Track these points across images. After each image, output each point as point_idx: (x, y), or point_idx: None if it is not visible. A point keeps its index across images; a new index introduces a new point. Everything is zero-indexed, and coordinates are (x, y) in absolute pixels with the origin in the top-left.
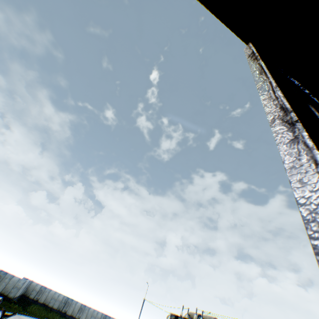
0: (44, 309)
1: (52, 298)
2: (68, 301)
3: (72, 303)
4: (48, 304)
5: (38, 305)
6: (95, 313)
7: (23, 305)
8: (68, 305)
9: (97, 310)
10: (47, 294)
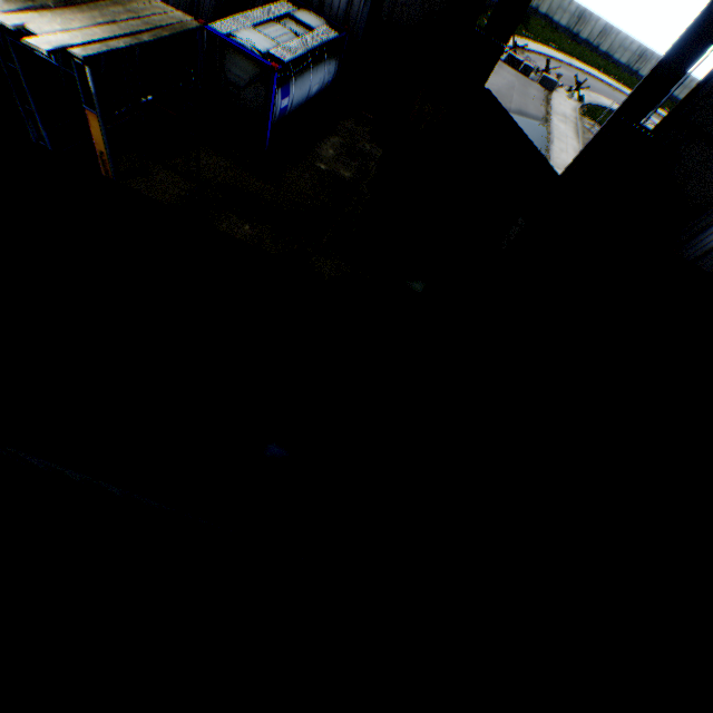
0: (546, 29)
1: (558, 10)
2: (582, 18)
3: (589, 22)
4: (552, 20)
5: (537, 20)
6: (626, 45)
7: (522, 24)
8: (581, 25)
9: (632, 40)
10: (550, 1)
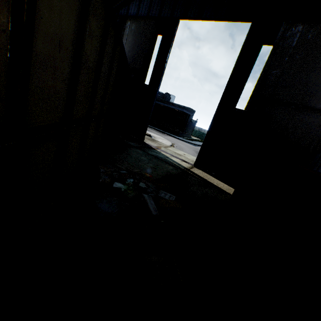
0: None
1: None
2: None
3: None
4: None
5: None
6: None
7: None
8: None
9: None
10: None
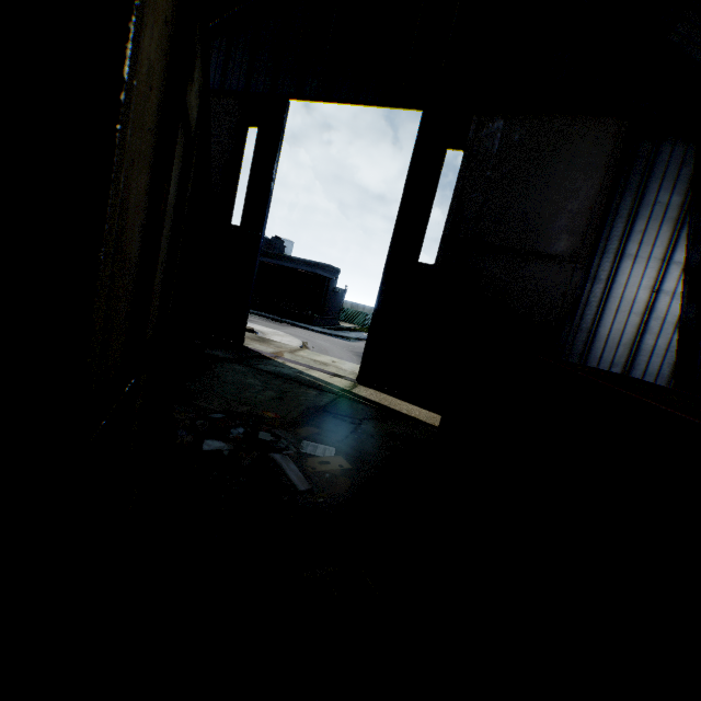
0: None
1: None
2: None
3: None
4: None
5: None
6: None
7: None
8: None
9: None
10: None
